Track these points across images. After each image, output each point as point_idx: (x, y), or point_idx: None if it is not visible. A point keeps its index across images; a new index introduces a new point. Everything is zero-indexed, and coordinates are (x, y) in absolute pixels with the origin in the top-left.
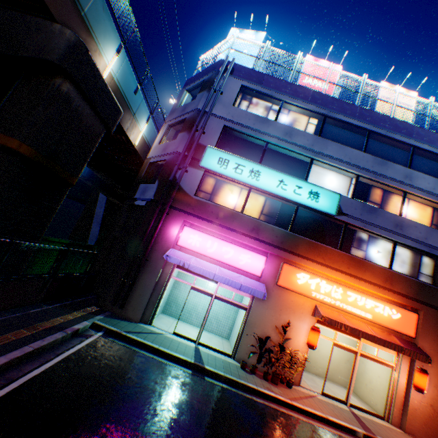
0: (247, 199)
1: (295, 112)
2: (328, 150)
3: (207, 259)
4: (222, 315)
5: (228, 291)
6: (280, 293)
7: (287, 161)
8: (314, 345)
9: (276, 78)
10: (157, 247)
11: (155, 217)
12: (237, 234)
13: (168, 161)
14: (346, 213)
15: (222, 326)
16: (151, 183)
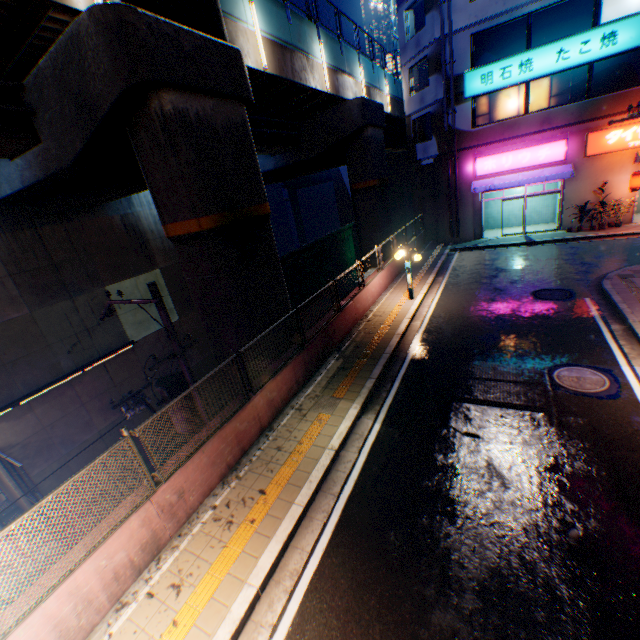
0: (525, 98)
1: None
2: None
3: (506, 174)
4: (539, 208)
5: (539, 186)
6: (591, 163)
7: (562, 13)
8: (635, 188)
9: None
10: (461, 188)
11: (449, 168)
12: (527, 137)
13: (432, 114)
14: None
15: (542, 217)
16: (422, 138)
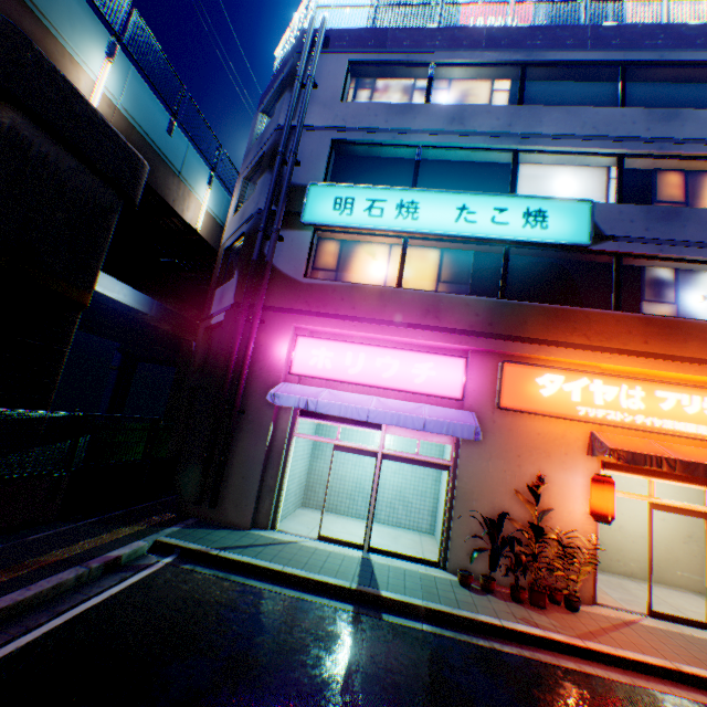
0: (403, 260)
1: (463, 80)
2: (545, 126)
3: (352, 390)
4: (410, 491)
5: (414, 446)
6: (511, 424)
7: (467, 172)
8: (607, 514)
9: (410, 28)
10: (255, 386)
11: (241, 332)
12: (399, 328)
13: (247, 232)
14: (613, 234)
15: (415, 512)
16: None
